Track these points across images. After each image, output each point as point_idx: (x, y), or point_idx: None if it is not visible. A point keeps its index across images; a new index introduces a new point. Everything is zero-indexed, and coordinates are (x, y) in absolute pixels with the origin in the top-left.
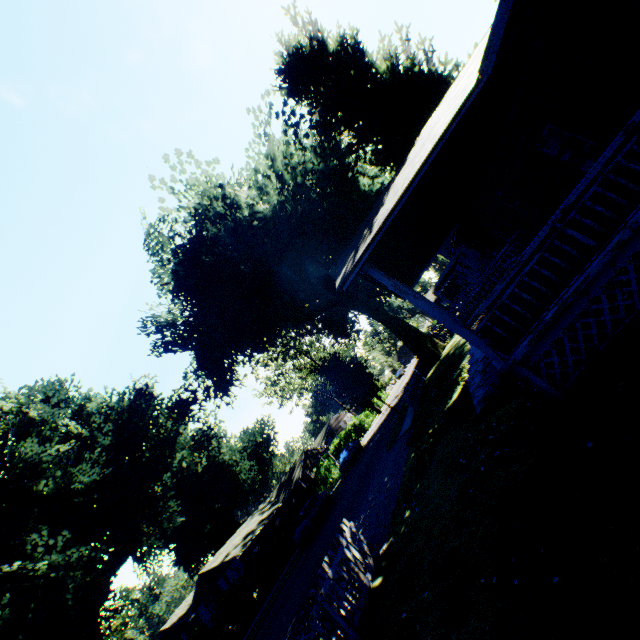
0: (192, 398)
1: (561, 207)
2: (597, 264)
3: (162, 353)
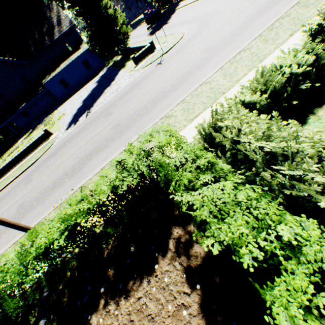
0: None
1: None
2: None
3: None
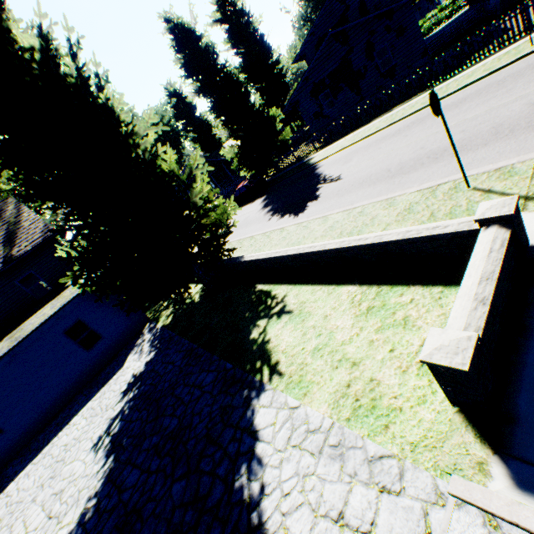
0: None
1: None
2: None
3: None
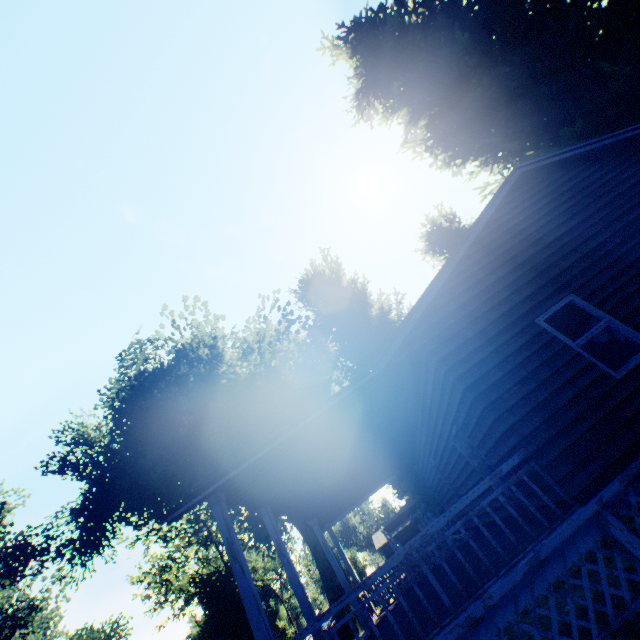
0: (41, 548)
1: (422, 531)
2: (442, 637)
3: (51, 471)
